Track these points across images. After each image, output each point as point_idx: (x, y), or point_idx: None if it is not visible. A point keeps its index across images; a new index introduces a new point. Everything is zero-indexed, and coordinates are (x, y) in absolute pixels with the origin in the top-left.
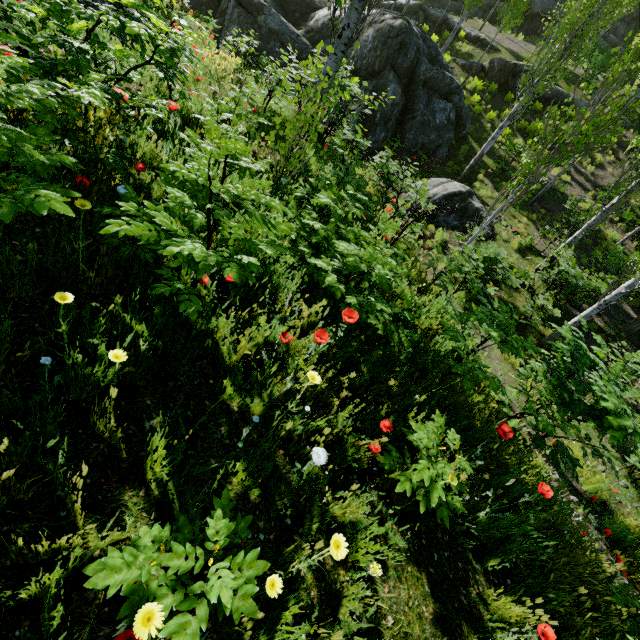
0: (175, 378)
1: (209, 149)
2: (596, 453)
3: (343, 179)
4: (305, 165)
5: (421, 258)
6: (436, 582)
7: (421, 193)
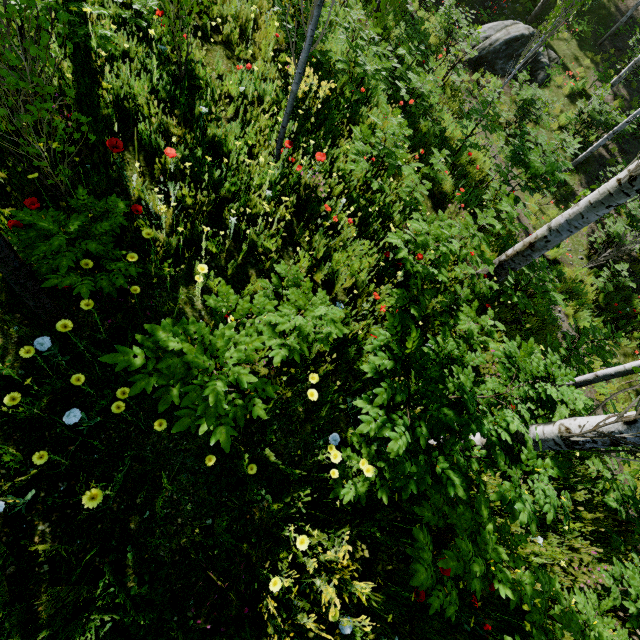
0: (349, 127)
1: (372, 33)
2: (525, 186)
3: (412, 35)
4: (389, 27)
5: (460, 93)
6: (434, 203)
7: (467, 41)
